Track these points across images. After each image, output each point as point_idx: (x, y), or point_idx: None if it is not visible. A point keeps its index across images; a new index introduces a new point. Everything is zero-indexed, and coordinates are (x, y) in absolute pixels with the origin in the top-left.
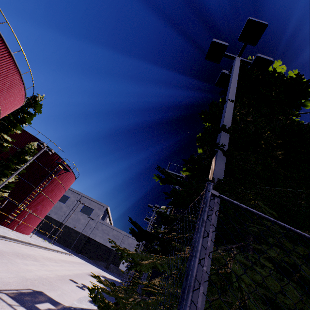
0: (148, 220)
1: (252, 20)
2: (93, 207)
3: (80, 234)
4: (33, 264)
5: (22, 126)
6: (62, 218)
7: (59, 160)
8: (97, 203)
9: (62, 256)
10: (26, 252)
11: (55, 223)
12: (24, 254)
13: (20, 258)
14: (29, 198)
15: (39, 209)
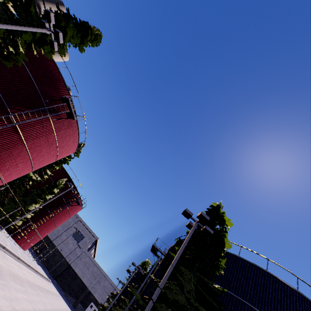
0: (129, 272)
1: (202, 214)
2: (85, 234)
3: (63, 259)
4: (34, 293)
5: (61, 164)
6: (54, 237)
7: (76, 193)
8: (89, 231)
9: (45, 284)
10: (29, 277)
11: (46, 239)
12: (29, 279)
13: (28, 286)
14: (41, 220)
15: (44, 231)
